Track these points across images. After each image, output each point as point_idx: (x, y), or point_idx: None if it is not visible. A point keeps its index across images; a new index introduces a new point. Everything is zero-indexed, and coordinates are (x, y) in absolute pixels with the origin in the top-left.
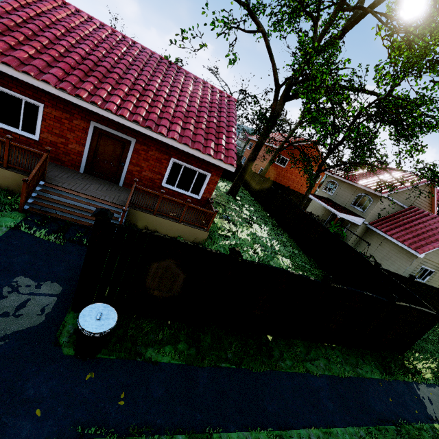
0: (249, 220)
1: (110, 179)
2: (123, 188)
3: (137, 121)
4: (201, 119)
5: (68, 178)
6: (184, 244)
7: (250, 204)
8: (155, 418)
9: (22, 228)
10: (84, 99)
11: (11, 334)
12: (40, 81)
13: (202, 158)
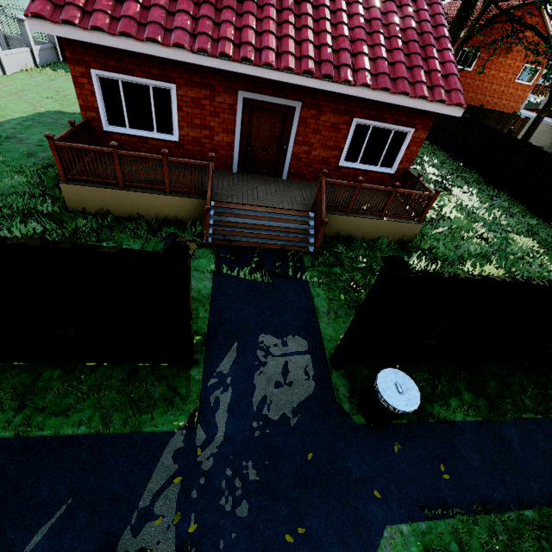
0: (442, 183)
1: (270, 172)
2: (289, 181)
3: (310, 72)
4: (392, 30)
5: (229, 186)
6: (501, 282)
7: (428, 153)
8: (489, 492)
9: (224, 270)
10: (231, 58)
11: (297, 407)
12: (171, 47)
13: (401, 106)
